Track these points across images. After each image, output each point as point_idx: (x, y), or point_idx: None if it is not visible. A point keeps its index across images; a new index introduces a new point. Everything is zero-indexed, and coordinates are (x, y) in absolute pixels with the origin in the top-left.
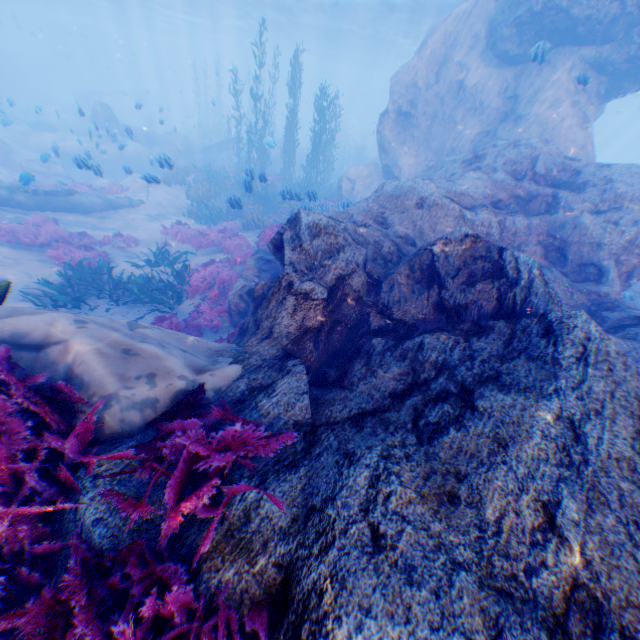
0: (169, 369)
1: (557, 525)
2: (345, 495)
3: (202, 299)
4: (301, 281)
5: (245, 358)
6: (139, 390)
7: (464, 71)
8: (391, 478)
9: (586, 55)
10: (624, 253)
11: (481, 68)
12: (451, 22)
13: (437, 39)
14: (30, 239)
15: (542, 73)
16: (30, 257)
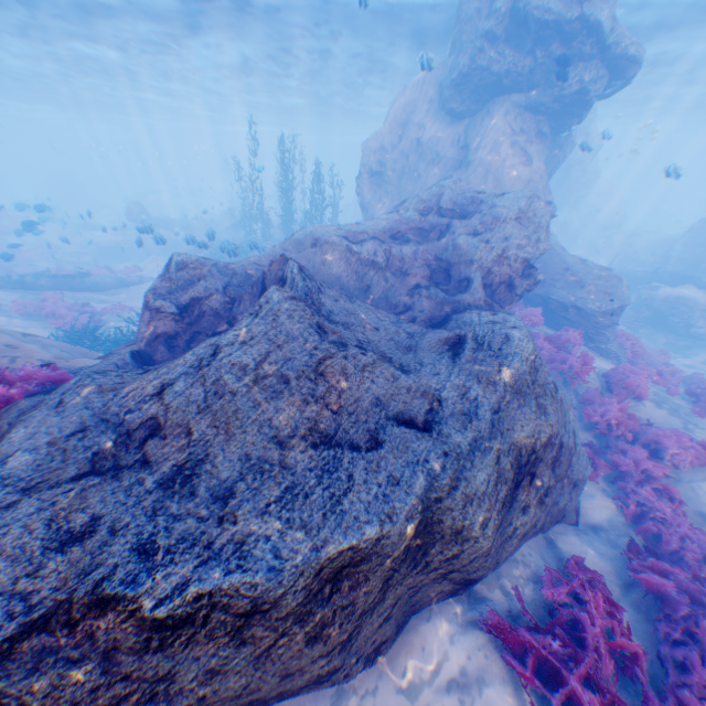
0: (36, 357)
1: (164, 393)
2: (61, 389)
3: None
4: (156, 300)
5: (109, 356)
6: (1, 362)
7: (423, 130)
8: (88, 378)
9: (518, 101)
10: (495, 265)
11: (436, 126)
12: (409, 92)
13: (398, 107)
14: (40, 311)
15: (484, 122)
16: (37, 325)
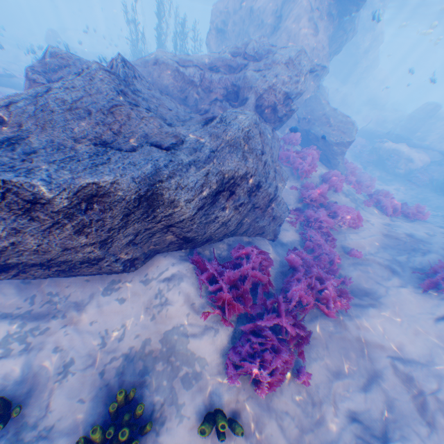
0: None
1: (10, 106)
2: None
3: None
4: (33, 74)
5: None
6: None
7: (256, 1)
8: None
9: None
10: (266, 93)
11: None
12: None
13: None
14: None
15: None
16: None
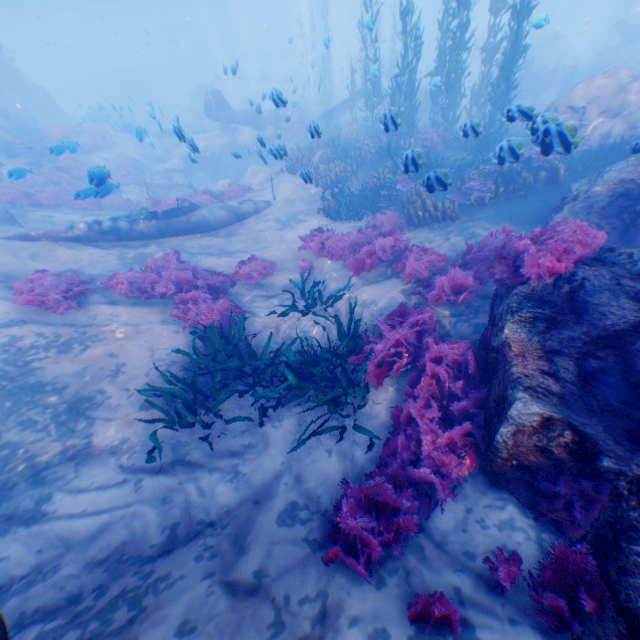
0: None
1: None
2: None
3: (404, 398)
4: None
5: None
6: None
7: None
8: None
9: None
10: None
11: None
12: None
13: None
14: (149, 290)
15: None
16: (150, 317)
